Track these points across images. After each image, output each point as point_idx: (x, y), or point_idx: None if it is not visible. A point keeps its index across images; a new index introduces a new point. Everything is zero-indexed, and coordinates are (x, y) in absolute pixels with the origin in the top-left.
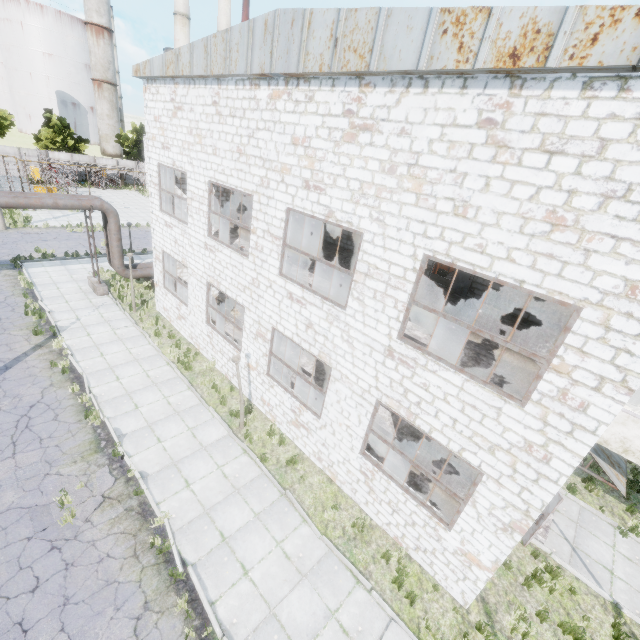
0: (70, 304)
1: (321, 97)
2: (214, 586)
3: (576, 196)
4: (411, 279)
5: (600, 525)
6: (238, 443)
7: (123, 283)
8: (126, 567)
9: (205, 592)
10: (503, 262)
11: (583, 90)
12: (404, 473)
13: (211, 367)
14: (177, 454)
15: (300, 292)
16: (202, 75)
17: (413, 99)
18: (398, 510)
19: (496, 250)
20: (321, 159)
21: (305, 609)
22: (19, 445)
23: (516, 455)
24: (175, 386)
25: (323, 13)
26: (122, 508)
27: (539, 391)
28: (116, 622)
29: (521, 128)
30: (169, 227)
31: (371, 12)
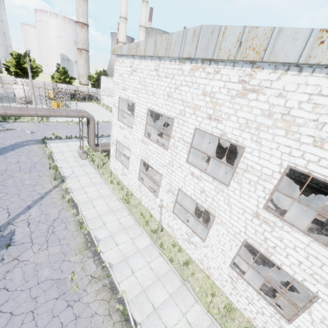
0: (69, 163)
1: (224, 72)
2: None
3: None
4: (277, 177)
5: None
6: (157, 249)
7: (93, 153)
8: (105, 321)
9: None
10: None
11: None
12: (249, 276)
13: (139, 202)
14: (126, 253)
15: (199, 173)
16: (151, 55)
17: (290, 77)
18: (252, 303)
19: None
20: (221, 104)
21: None
22: (49, 242)
23: None
24: (122, 212)
25: (233, 28)
26: (101, 284)
27: None
28: None
29: None
30: (122, 129)
31: (267, 29)
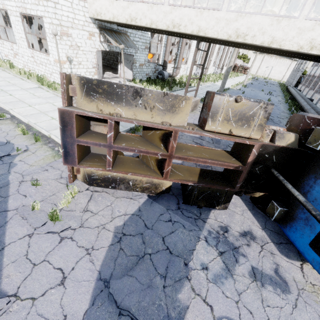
0: None
1: None
2: None
3: None
4: None
5: None
6: None
7: None
8: None
9: None
10: None
11: None
12: None
13: None
14: None
15: None
16: None
17: None
18: (42, 63)
19: None
20: None
21: None
22: None
23: None
24: None
25: None
26: None
27: None
28: None
29: None
30: None
31: None
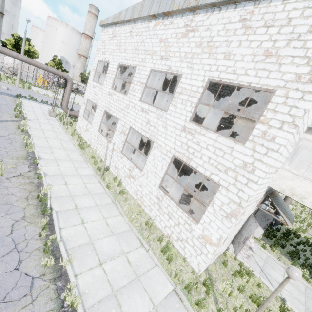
0: (36, 114)
1: (176, 21)
2: (64, 222)
3: (277, 42)
4: (200, 91)
5: (277, 265)
6: (97, 178)
7: (64, 116)
8: (20, 201)
9: (58, 223)
10: (243, 76)
11: (283, 1)
12: None
13: (94, 152)
14: (65, 172)
15: (147, 107)
16: (128, 20)
17: (214, 16)
18: (172, 217)
19: (240, 71)
20: (170, 46)
21: (110, 246)
22: None
23: (238, 171)
24: (74, 152)
25: None
26: (28, 181)
27: (253, 134)
28: (4, 219)
29: (257, 19)
30: (94, 87)
31: None
